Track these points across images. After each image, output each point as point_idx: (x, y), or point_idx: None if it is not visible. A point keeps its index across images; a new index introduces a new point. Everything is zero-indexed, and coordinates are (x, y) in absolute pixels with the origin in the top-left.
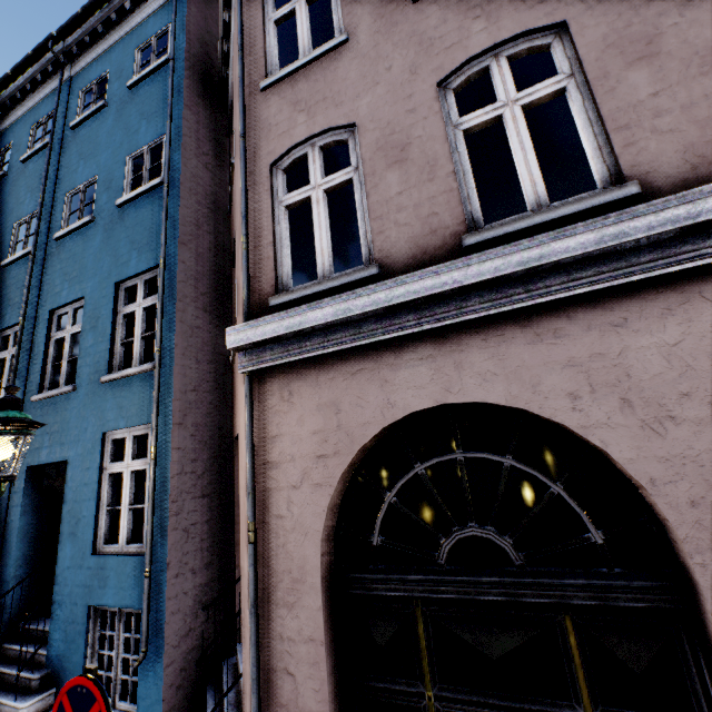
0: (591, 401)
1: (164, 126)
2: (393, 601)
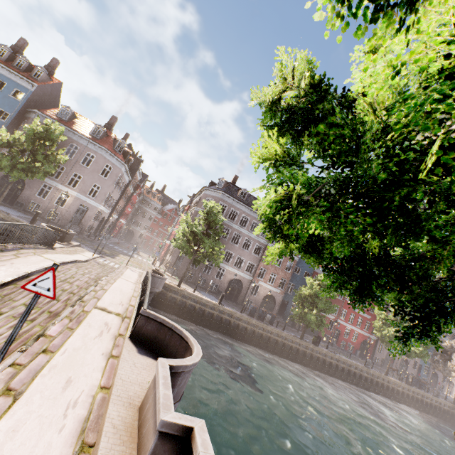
0: (27, 180)
1: (11, 112)
2: (5, 183)
